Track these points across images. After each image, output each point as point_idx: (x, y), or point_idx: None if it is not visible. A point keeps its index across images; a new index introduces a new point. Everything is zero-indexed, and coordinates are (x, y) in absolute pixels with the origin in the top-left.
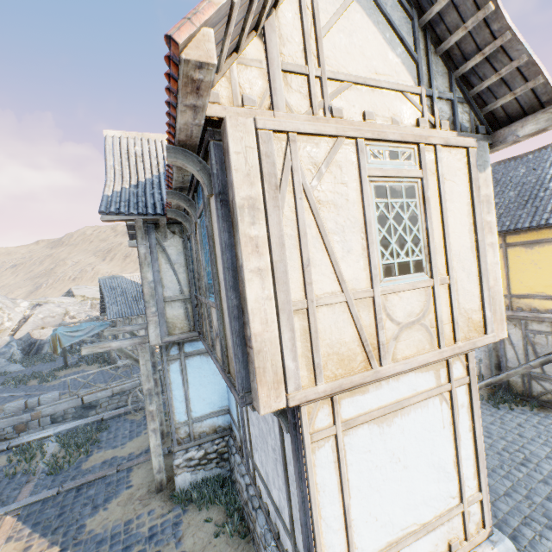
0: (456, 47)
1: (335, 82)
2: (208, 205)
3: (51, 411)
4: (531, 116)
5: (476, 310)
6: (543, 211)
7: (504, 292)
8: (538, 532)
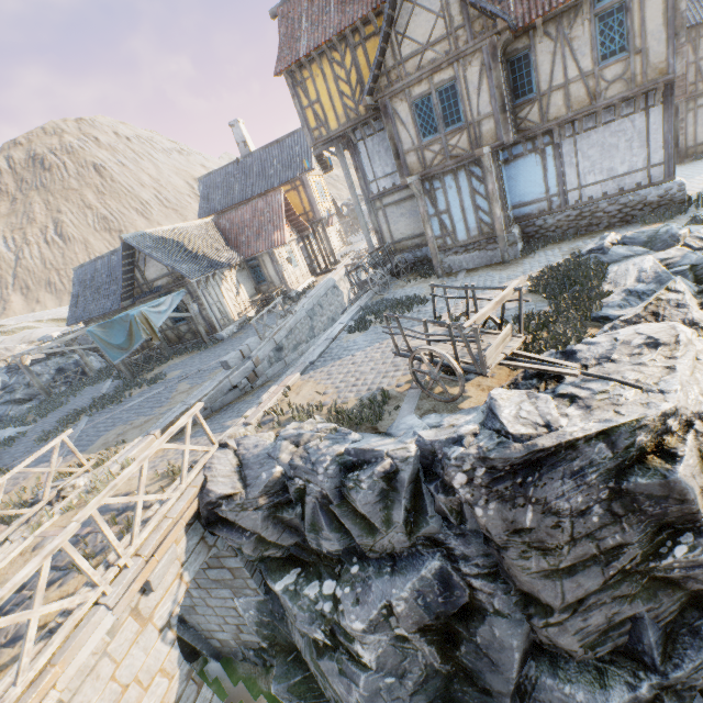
0: None
1: None
2: None
3: (263, 356)
4: None
5: None
6: None
7: None
8: None
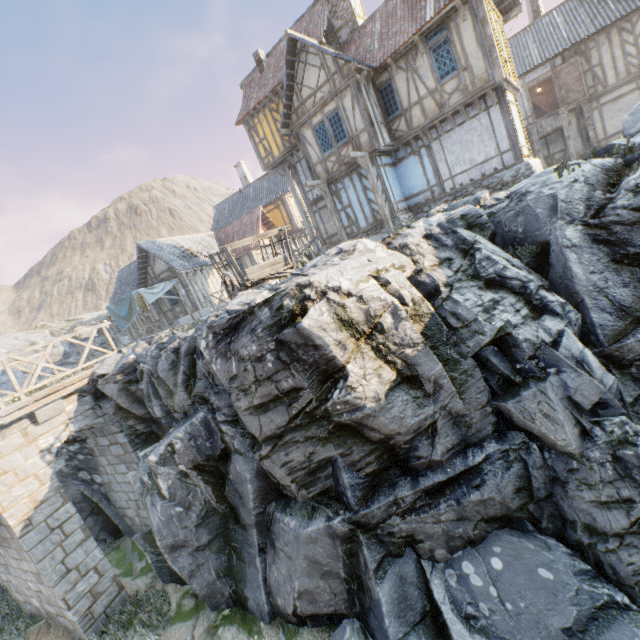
0: None
1: None
2: (458, 28)
3: None
4: (513, 10)
5: (515, 78)
6: None
7: None
8: None
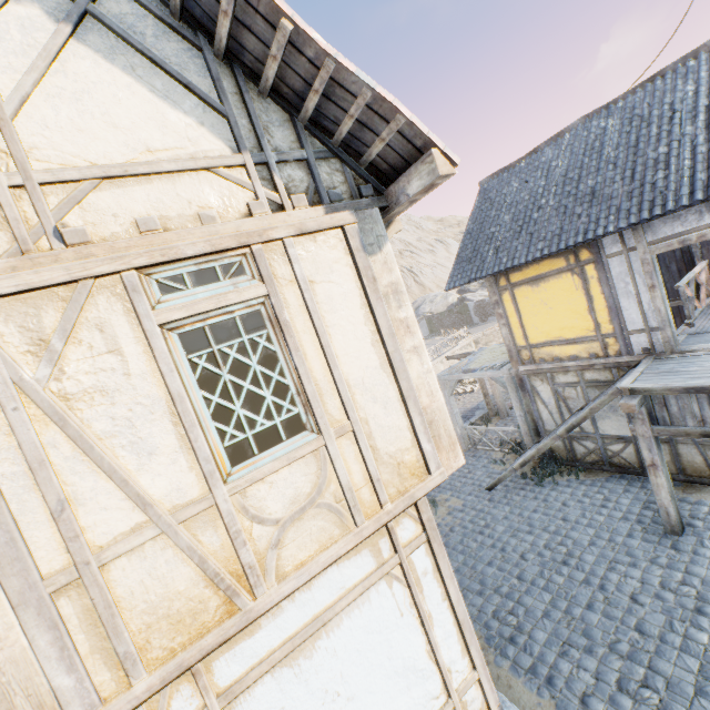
0: (283, 84)
1: (64, 184)
2: None
3: None
4: (413, 167)
5: (409, 448)
6: (538, 239)
7: (522, 343)
8: (576, 662)
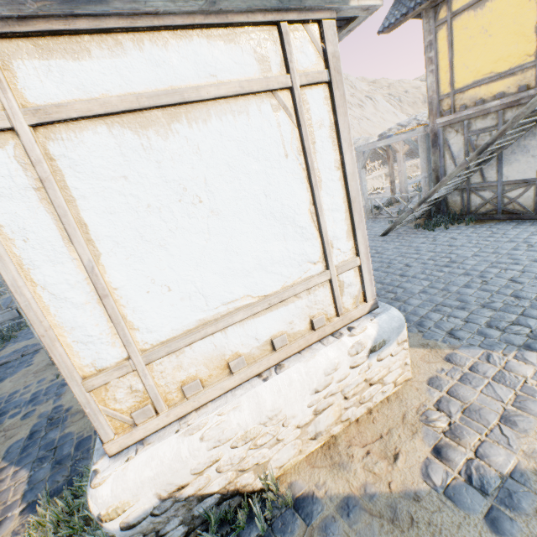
0: None
1: None
2: None
3: None
4: None
5: None
6: None
7: (446, 91)
8: (447, 314)
